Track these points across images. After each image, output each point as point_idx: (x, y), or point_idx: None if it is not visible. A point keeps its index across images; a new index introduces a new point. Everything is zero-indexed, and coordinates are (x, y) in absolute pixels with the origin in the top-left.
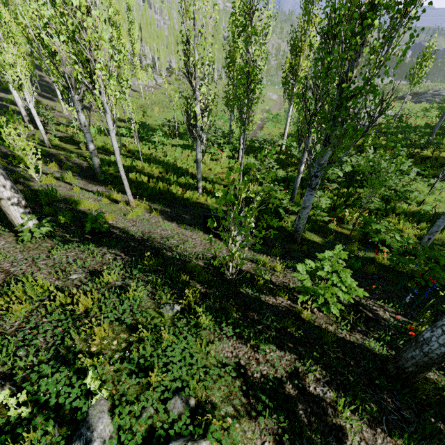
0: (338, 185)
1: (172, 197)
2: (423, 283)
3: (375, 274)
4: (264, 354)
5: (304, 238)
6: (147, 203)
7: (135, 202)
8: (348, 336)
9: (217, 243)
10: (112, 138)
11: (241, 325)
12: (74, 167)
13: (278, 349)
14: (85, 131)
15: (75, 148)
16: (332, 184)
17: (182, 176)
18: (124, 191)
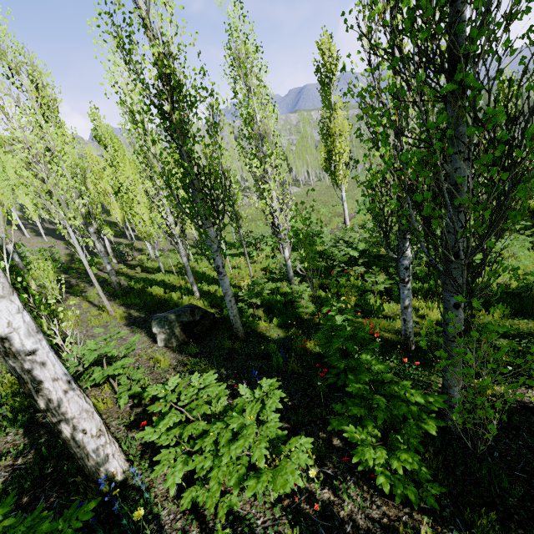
0: (361, 268)
1: (154, 303)
2: (331, 380)
3: (297, 374)
4: (2, 436)
5: (260, 335)
6: (122, 311)
7: (116, 311)
8: (119, 433)
9: (143, 343)
10: (81, 256)
11: (15, 408)
12: (110, 288)
13: (23, 434)
14: (101, 255)
15: (135, 272)
16: (357, 268)
17: (198, 284)
18: (127, 303)
